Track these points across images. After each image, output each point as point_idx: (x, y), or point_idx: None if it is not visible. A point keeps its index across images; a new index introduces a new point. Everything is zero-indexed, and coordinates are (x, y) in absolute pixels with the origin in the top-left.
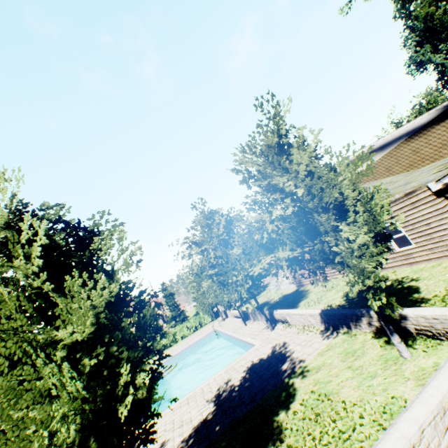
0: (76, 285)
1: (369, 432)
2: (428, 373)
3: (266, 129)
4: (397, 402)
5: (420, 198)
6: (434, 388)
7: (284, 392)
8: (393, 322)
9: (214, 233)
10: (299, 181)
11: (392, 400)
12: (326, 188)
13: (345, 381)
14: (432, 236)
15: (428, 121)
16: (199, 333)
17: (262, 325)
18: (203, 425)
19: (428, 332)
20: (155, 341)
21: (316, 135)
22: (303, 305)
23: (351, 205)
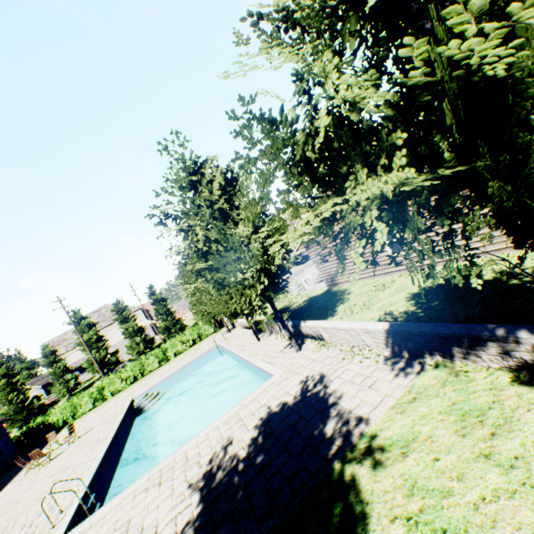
0: None
1: None
2: None
3: None
4: None
5: None
6: None
7: (338, 501)
8: None
9: (203, 198)
10: None
11: None
12: None
13: (494, 501)
14: None
15: None
16: (197, 349)
17: (283, 341)
18: None
19: None
20: None
21: None
22: (342, 312)
23: None
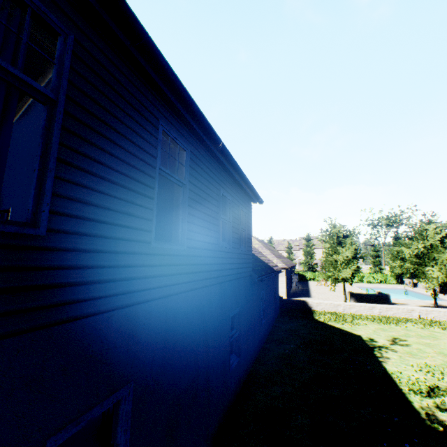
0: None
1: None
2: None
3: None
4: None
5: None
6: None
7: None
8: None
9: None
10: None
11: None
12: None
13: None
14: None
15: None
16: (385, 285)
17: None
18: (429, 306)
19: None
20: None
21: None
22: None
23: None
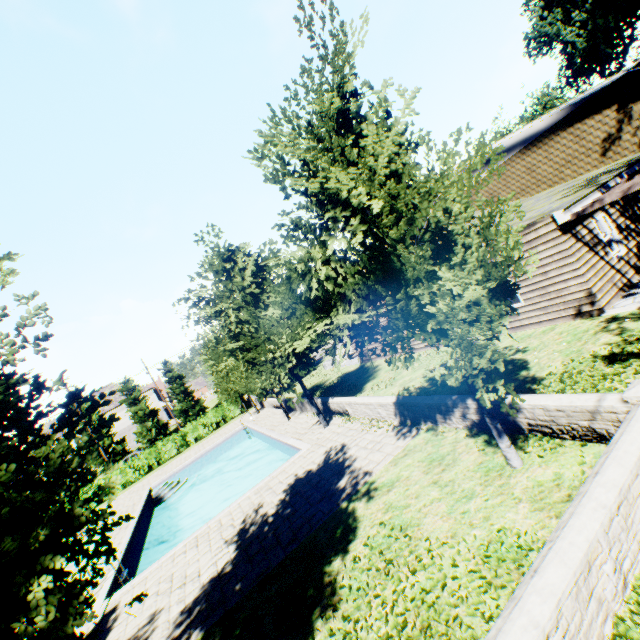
0: None
1: (466, 591)
2: (547, 491)
3: (319, 79)
4: (507, 539)
5: (540, 234)
6: (575, 532)
7: (341, 524)
8: (499, 415)
9: (236, 284)
10: (376, 187)
11: (498, 535)
12: (423, 201)
13: (430, 505)
14: (548, 291)
15: (552, 124)
16: (221, 432)
17: (313, 418)
18: (217, 583)
19: (546, 429)
20: (77, 504)
21: (409, 101)
22: (370, 389)
23: (459, 235)
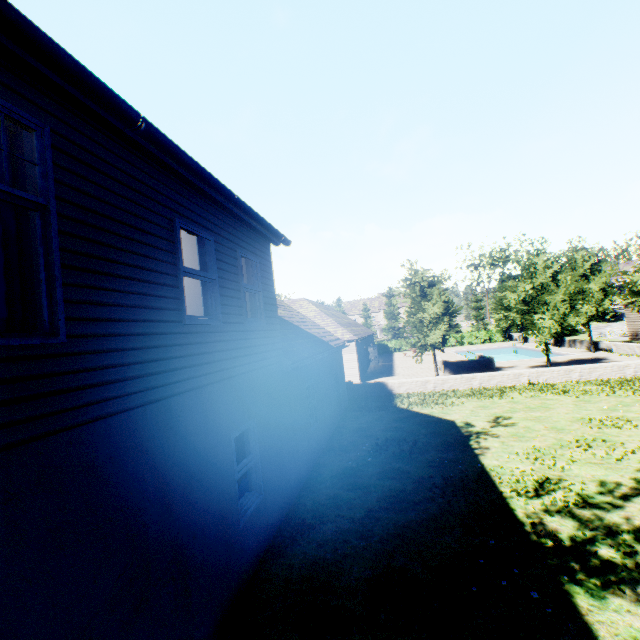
0: (562, 286)
1: None
2: None
3: None
4: None
5: None
6: None
7: None
8: None
9: (577, 268)
10: None
11: None
12: None
13: None
14: None
15: None
16: (490, 345)
17: (580, 350)
18: (541, 365)
19: None
20: (575, 311)
21: None
22: None
23: None
